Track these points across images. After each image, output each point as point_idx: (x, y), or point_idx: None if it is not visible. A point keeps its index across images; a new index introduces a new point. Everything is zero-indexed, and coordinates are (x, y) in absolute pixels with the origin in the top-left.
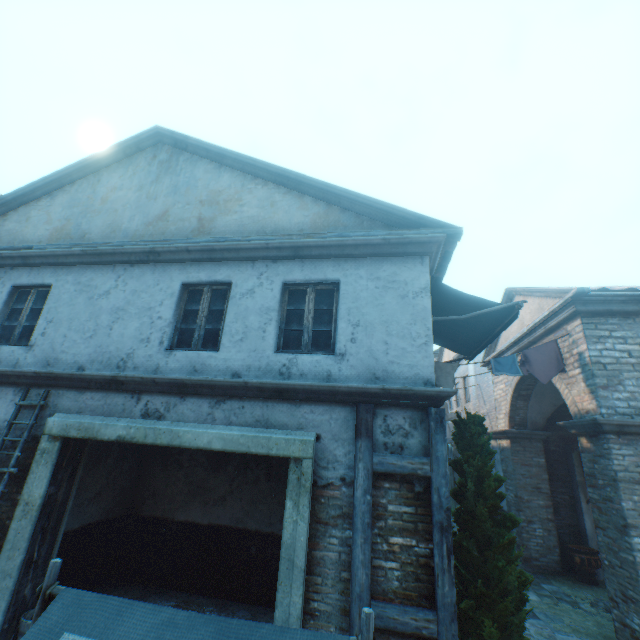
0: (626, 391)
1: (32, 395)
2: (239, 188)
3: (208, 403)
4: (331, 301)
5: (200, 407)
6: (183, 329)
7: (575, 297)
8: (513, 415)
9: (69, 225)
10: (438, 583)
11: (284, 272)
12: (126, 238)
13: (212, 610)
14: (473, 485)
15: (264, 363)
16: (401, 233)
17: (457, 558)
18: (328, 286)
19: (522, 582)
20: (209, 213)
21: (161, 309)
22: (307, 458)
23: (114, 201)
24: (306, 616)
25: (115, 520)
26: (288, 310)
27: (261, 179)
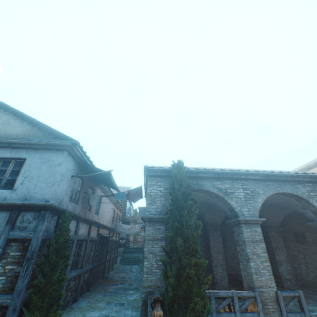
0: (156, 205)
1: None
2: None
3: None
4: (22, 167)
5: None
6: None
7: (145, 169)
8: None
9: None
10: (18, 282)
11: (2, 153)
12: None
13: None
14: (55, 242)
15: None
16: (55, 141)
17: (43, 273)
18: (22, 160)
19: (61, 278)
20: None
21: None
22: None
23: None
24: None
25: None
26: (0, 170)
27: (8, 112)
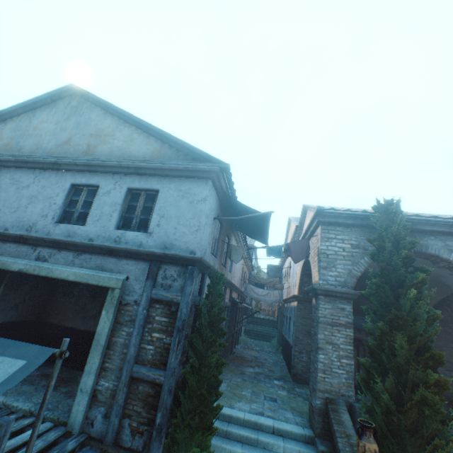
0: (336, 271)
1: None
2: (115, 128)
3: (73, 255)
4: (154, 202)
5: (68, 256)
6: (69, 211)
7: (318, 212)
8: (301, 286)
9: (13, 142)
10: (169, 357)
11: (129, 182)
12: (44, 153)
13: (76, 376)
14: (207, 310)
15: (108, 234)
16: (195, 164)
17: (193, 349)
18: (153, 193)
19: (219, 362)
20: (94, 142)
21: (57, 198)
22: (118, 288)
23: (41, 129)
24: (102, 370)
25: (29, 322)
26: (129, 205)
27: (128, 123)
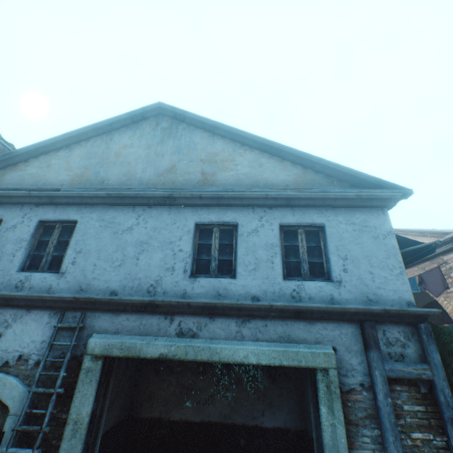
0: None
1: (68, 317)
2: (231, 152)
3: (235, 322)
4: (317, 239)
5: (228, 326)
6: (199, 259)
7: None
8: None
9: (88, 172)
10: None
11: (279, 216)
12: (141, 185)
13: None
14: None
15: (277, 288)
16: (369, 191)
17: None
18: (314, 228)
19: None
20: (210, 169)
21: (180, 243)
22: (332, 368)
23: (126, 156)
24: None
25: (120, 424)
26: (284, 246)
27: (248, 146)
